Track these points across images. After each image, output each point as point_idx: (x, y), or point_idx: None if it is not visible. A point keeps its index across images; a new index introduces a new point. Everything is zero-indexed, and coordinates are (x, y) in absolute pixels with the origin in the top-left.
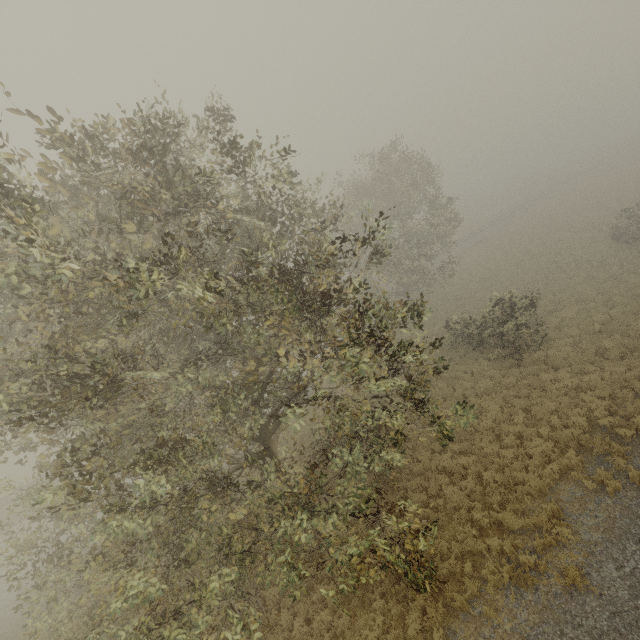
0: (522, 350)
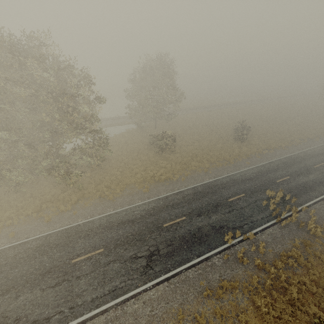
0: (167, 153)
